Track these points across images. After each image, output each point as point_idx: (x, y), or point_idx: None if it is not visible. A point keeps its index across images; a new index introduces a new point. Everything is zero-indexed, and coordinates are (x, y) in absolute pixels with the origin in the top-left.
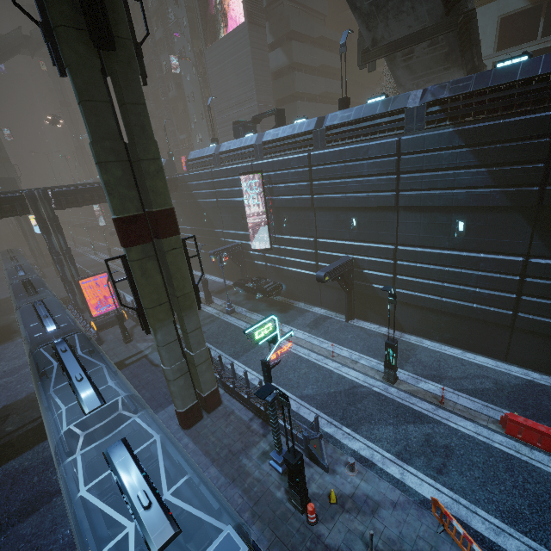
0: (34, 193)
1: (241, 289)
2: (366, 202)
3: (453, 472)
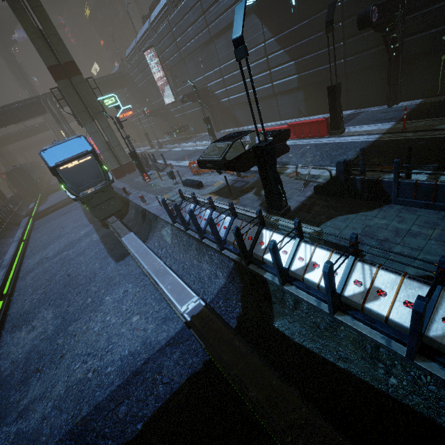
0: (44, 98)
1: (168, 135)
2: (199, 42)
3: None
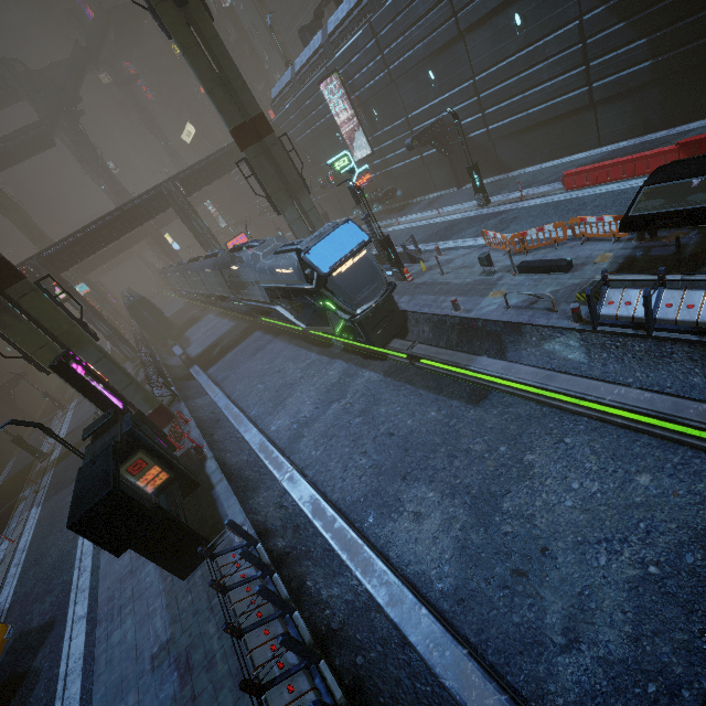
0: (166, 186)
1: (360, 210)
2: (433, 46)
3: (512, 226)
